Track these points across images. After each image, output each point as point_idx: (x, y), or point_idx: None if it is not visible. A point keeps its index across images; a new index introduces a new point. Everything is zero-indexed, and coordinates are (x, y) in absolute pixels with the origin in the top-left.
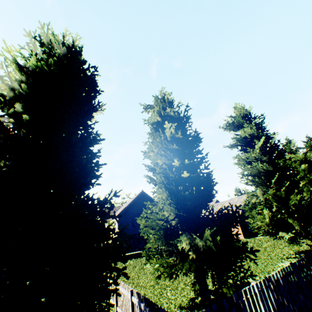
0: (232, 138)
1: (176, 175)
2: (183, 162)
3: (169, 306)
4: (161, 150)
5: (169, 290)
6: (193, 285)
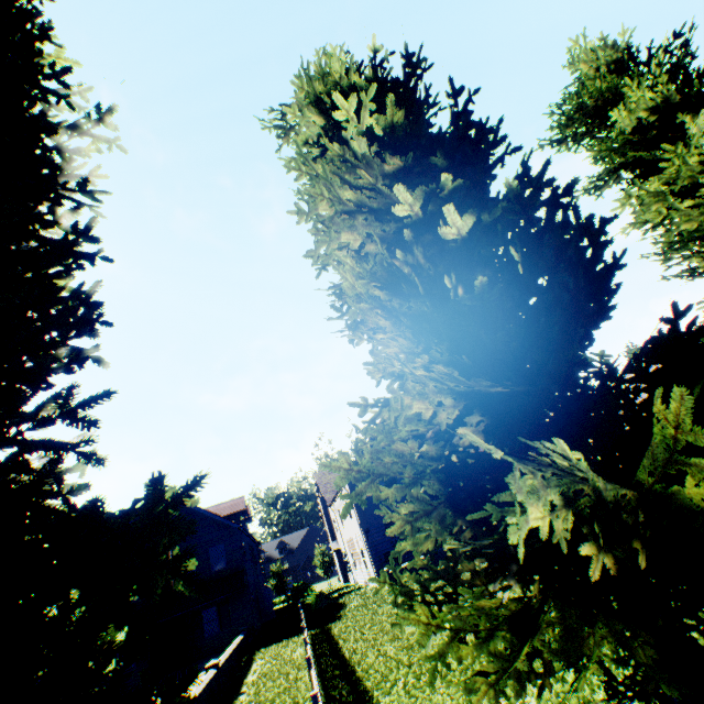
0: (594, 150)
1: (426, 259)
2: (431, 188)
3: None
4: (340, 191)
5: (533, 688)
6: (646, 692)
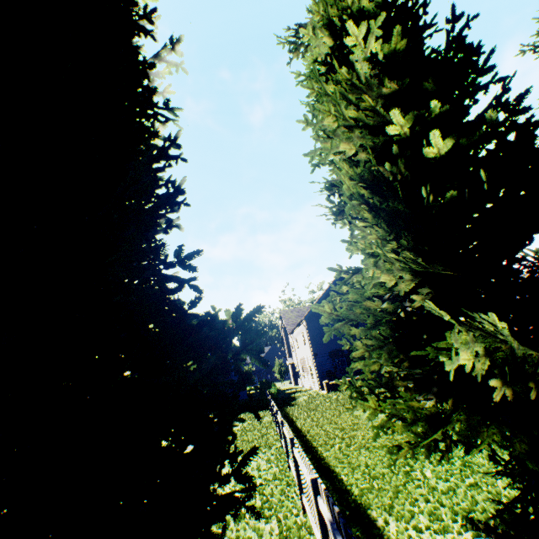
0: None
1: (405, 168)
2: (421, 112)
3: (437, 513)
4: (345, 110)
5: (429, 464)
6: (513, 473)
